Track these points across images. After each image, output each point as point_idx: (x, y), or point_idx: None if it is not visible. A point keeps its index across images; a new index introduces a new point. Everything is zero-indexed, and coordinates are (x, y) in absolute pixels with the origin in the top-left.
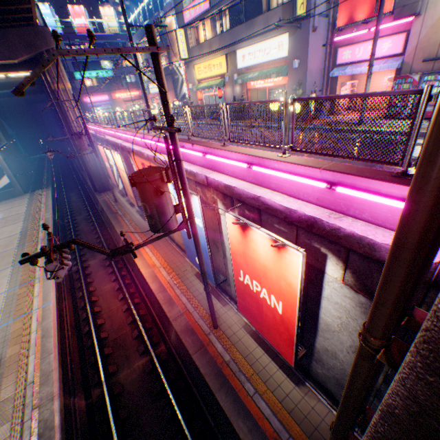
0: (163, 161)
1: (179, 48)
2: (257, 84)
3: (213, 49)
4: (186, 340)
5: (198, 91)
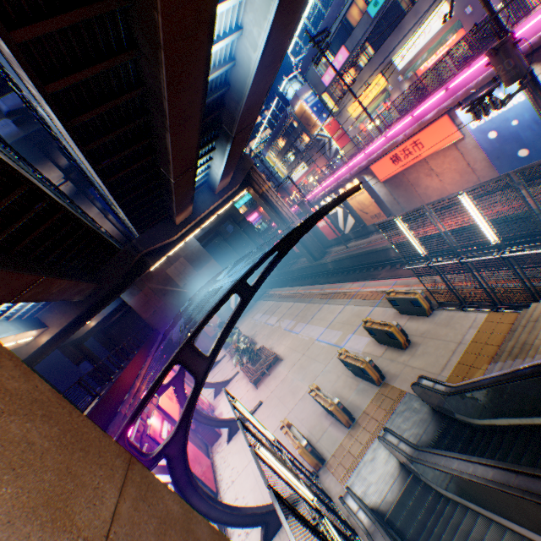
0: (433, 114)
1: (329, 107)
2: (427, 64)
3: (364, 80)
4: None
5: (362, 123)
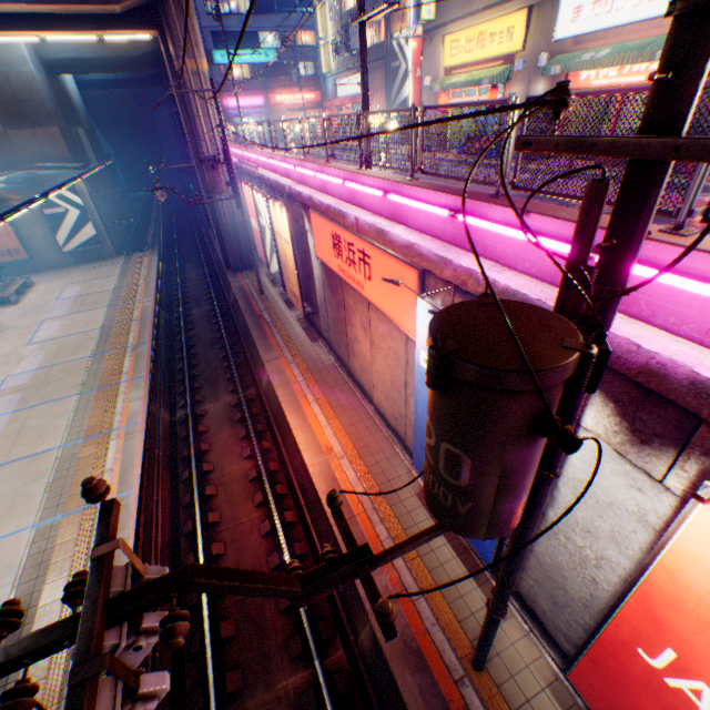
0: (403, 241)
1: None
2: (597, 77)
3: None
4: (405, 683)
5: (444, 91)
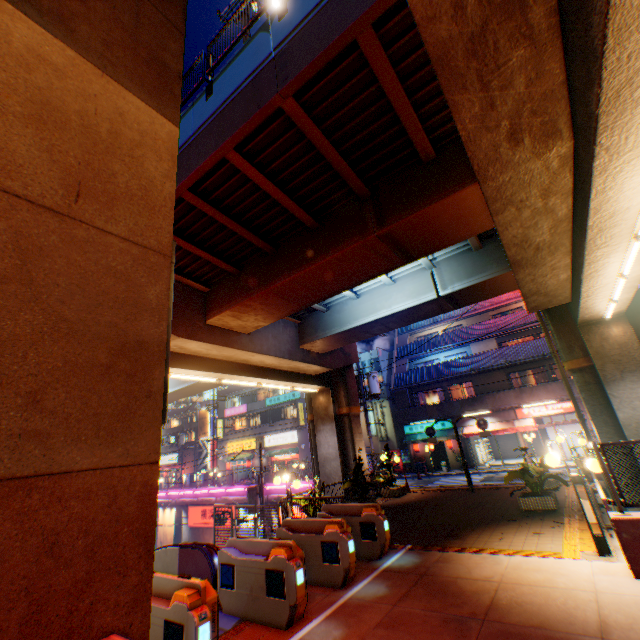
0: (234, 497)
1: (218, 430)
2: (280, 456)
3: (247, 433)
4: None
5: (230, 460)
